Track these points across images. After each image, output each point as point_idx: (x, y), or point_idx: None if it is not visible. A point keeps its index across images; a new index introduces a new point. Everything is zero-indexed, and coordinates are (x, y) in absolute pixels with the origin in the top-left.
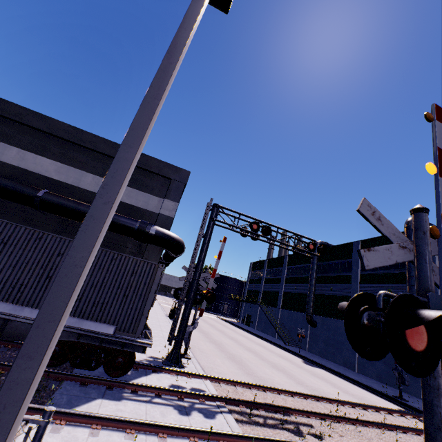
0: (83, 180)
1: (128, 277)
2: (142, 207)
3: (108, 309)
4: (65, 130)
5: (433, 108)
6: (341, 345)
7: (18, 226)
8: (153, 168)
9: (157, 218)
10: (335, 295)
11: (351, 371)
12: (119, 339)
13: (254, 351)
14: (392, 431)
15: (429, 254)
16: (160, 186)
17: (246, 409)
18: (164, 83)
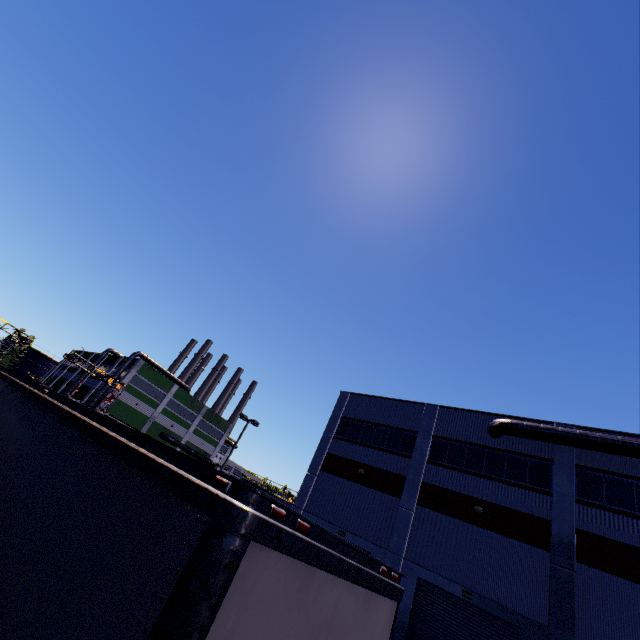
0: None
1: None
2: None
3: None
4: None
5: None
6: None
7: None
8: None
9: None
10: (90, 386)
11: None
12: None
13: None
14: None
15: None
16: None
17: None
18: None
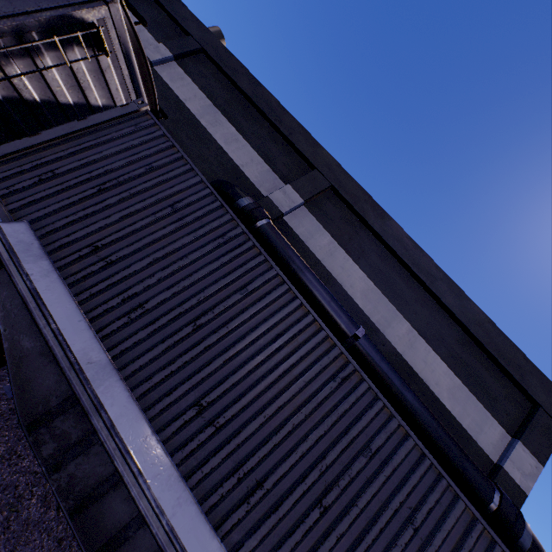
0: (392, 326)
1: None
2: (468, 430)
3: None
4: (400, 241)
5: None
6: None
7: (449, 486)
8: (512, 367)
9: (496, 476)
10: None
11: None
12: None
13: None
14: None
15: None
16: (510, 406)
17: None
18: None
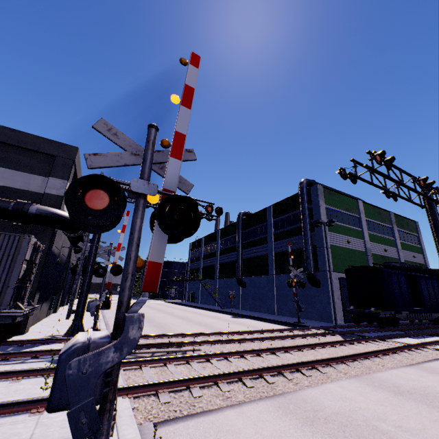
0: None
1: None
2: (22, 188)
3: None
4: None
5: (190, 55)
6: (264, 297)
7: None
8: (30, 145)
9: (43, 198)
10: (257, 256)
11: (271, 315)
12: None
13: (185, 318)
14: (273, 340)
15: (149, 156)
16: (43, 165)
17: (137, 350)
18: None
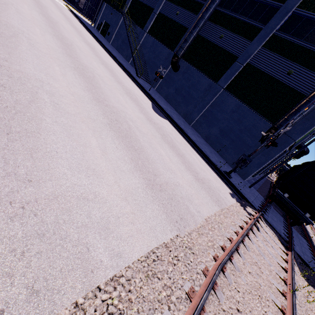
0: None
1: None
2: None
3: None
4: None
5: None
6: (191, 100)
7: None
8: None
9: None
10: (221, 46)
11: (188, 126)
12: None
13: (90, 77)
14: None
15: None
16: None
17: None
18: None
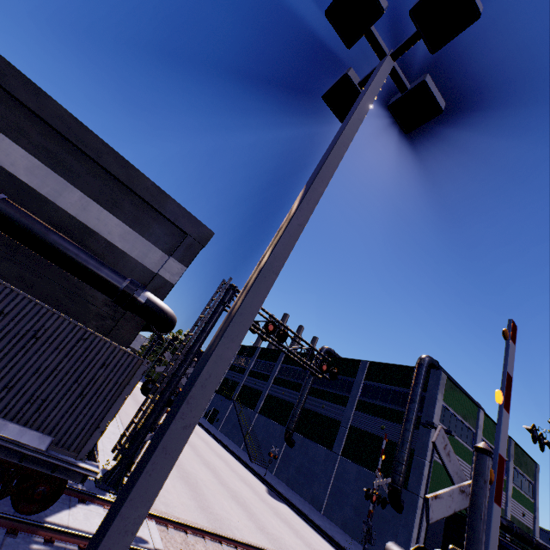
0: (64, 196)
1: (95, 368)
2: (137, 258)
3: (49, 409)
4: (62, 120)
5: (510, 324)
6: (314, 477)
7: None
8: (169, 213)
9: (153, 279)
10: (325, 415)
11: (316, 512)
12: (53, 459)
13: (213, 469)
14: None
15: (486, 509)
16: (170, 239)
17: None
18: (287, 251)
